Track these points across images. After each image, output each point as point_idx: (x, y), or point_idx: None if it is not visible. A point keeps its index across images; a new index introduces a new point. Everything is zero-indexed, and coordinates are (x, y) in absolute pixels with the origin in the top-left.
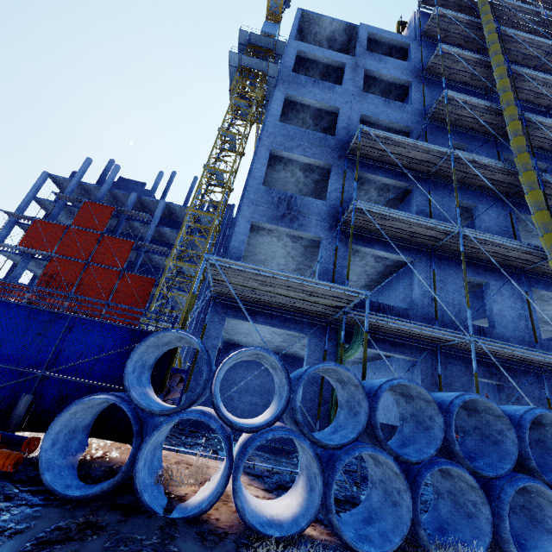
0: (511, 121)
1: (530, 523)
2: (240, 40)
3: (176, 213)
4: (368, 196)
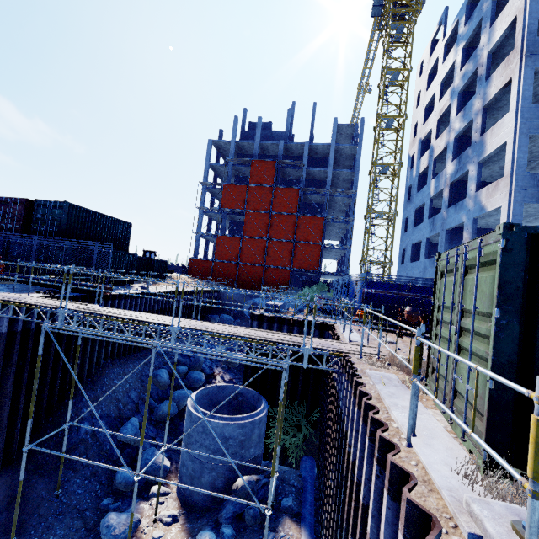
0: None
1: None
2: None
3: (316, 151)
4: None
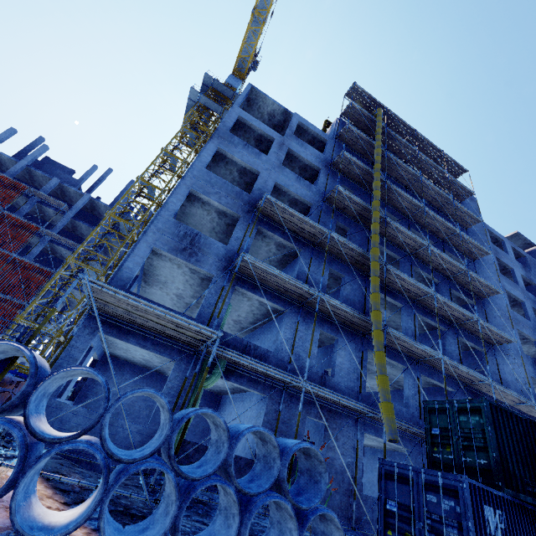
0: (374, 221)
1: (278, 535)
2: (204, 81)
3: (99, 210)
4: (269, 247)
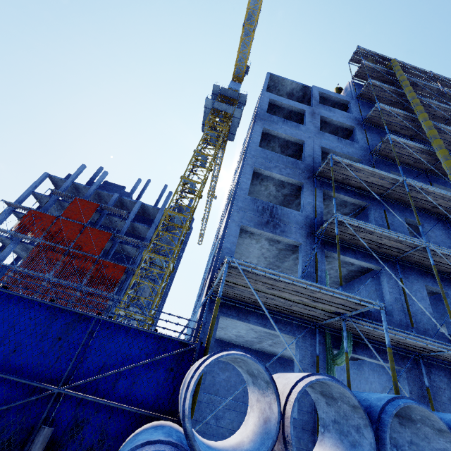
0: (445, 159)
1: None
2: (213, 91)
3: (148, 212)
4: (328, 210)
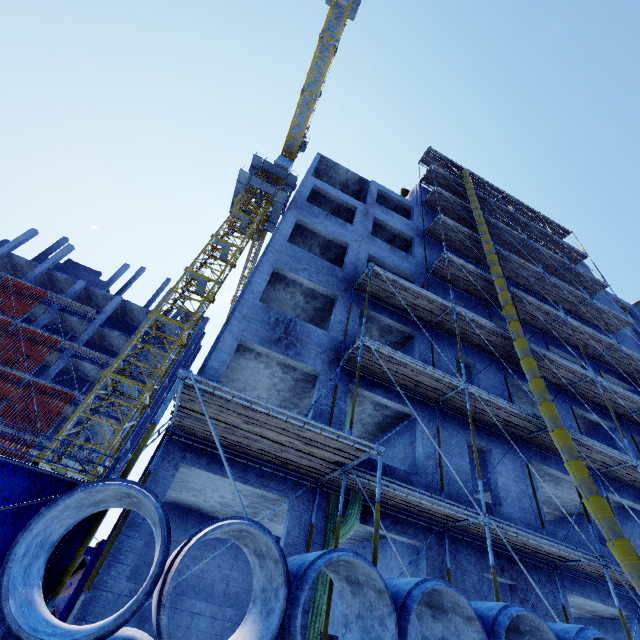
0: (501, 290)
1: None
2: (253, 163)
3: (132, 314)
4: (370, 334)
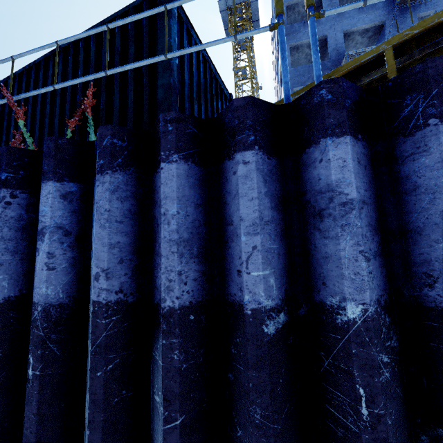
0: None
1: None
2: None
3: None
4: None
